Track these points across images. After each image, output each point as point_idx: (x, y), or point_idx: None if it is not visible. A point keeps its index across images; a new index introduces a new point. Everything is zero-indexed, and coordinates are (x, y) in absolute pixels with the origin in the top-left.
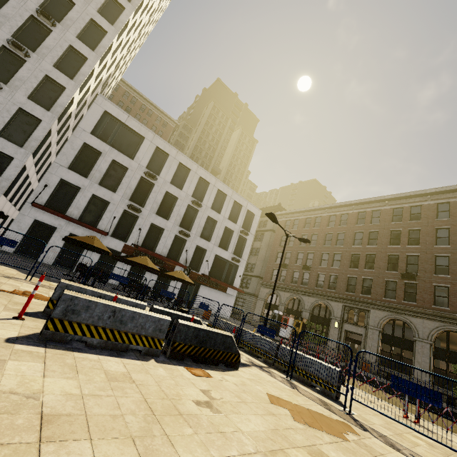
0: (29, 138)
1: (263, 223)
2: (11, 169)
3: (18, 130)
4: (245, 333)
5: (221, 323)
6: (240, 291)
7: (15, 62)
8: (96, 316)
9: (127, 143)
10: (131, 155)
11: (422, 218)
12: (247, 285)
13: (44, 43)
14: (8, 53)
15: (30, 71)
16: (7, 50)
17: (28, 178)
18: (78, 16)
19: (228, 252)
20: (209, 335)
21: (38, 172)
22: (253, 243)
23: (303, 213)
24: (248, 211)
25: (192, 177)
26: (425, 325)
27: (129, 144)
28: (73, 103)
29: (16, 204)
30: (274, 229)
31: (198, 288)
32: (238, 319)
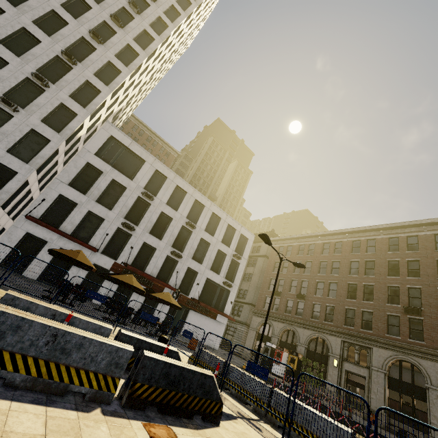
0: (36, 156)
1: (257, 248)
2: (13, 183)
3: (27, 148)
4: (233, 370)
5: (206, 356)
6: (230, 319)
7: (35, 91)
8: (27, 341)
9: (128, 165)
10: (130, 176)
11: (420, 248)
12: (238, 313)
13: (64, 77)
14: (30, 84)
15: (47, 99)
16: (30, 81)
17: (31, 193)
18: (98, 58)
19: (220, 276)
20: (183, 373)
21: (41, 189)
22: (246, 269)
23: (297, 239)
24: (242, 235)
25: (188, 199)
26: (437, 370)
27: (130, 166)
28: (83, 128)
29: (14, 218)
30: (267, 255)
31: (187, 314)
32: (228, 350)
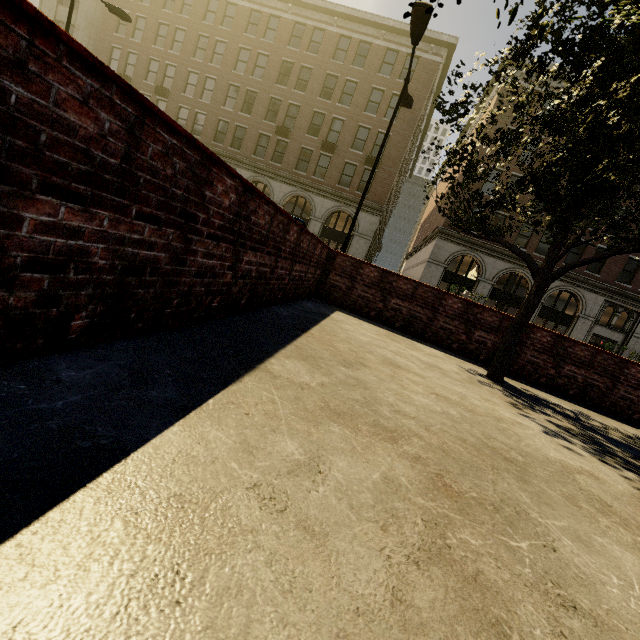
0: None
1: None
2: None
3: None
4: None
5: None
6: None
7: None
8: None
9: None
10: None
11: (320, 52)
12: None
13: None
14: None
15: None
16: None
17: None
18: None
19: None
20: None
21: None
22: (58, 9)
23: None
24: None
25: None
26: (281, 190)
27: None
28: None
29: None
30: None
31: None
32: None
